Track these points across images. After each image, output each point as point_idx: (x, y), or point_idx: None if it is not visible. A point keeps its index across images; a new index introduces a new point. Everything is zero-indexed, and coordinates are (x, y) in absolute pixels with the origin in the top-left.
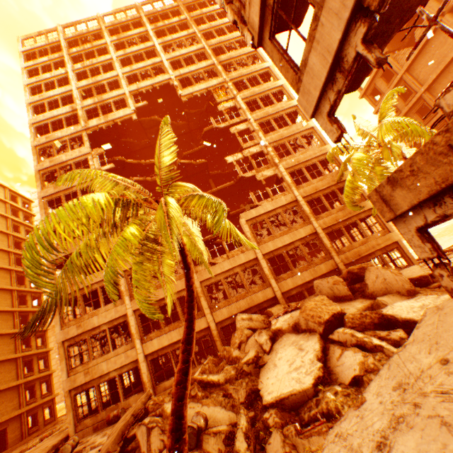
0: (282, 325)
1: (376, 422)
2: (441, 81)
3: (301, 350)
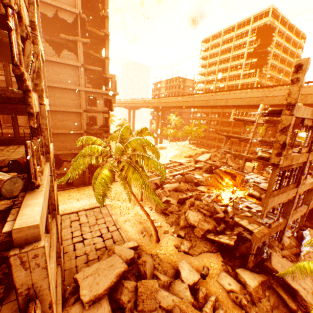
0: None
1: (300, 287)
2: (56, 91)
3: None
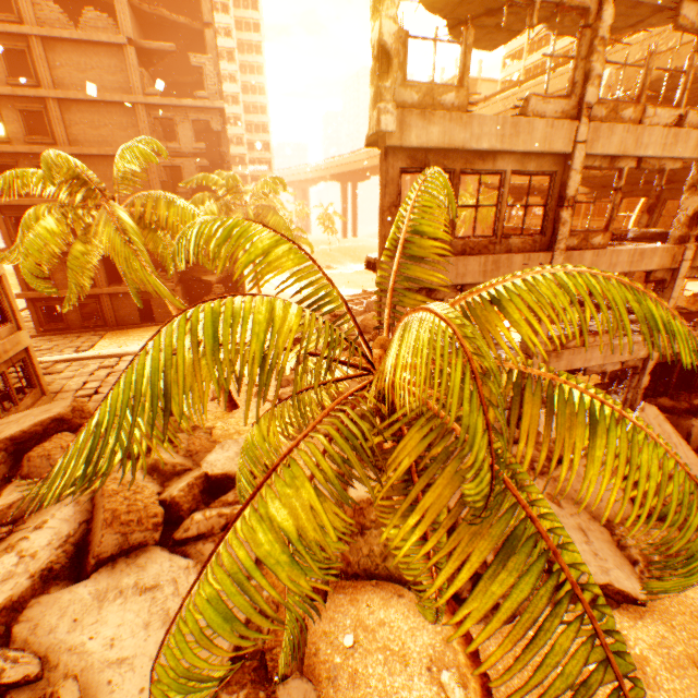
0: (15, 589)
1: None
2: (86, 111)
3: (155, 588)
